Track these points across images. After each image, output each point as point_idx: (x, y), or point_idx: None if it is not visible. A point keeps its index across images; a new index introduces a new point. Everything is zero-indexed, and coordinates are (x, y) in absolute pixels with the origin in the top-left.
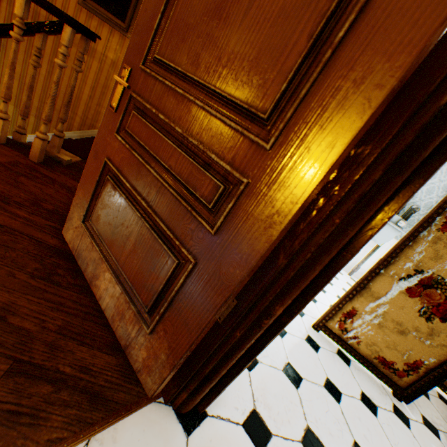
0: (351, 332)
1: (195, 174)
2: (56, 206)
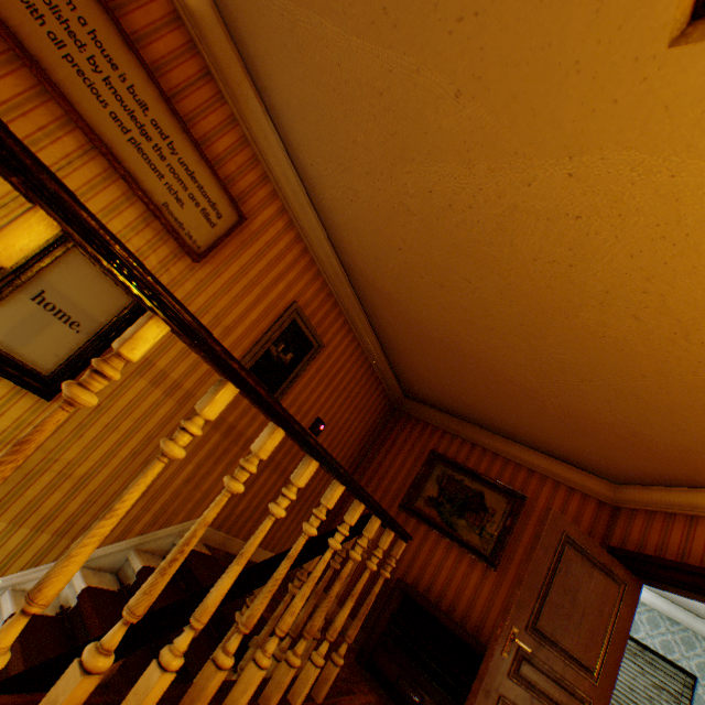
0: None
1: (569, 699)
2: None
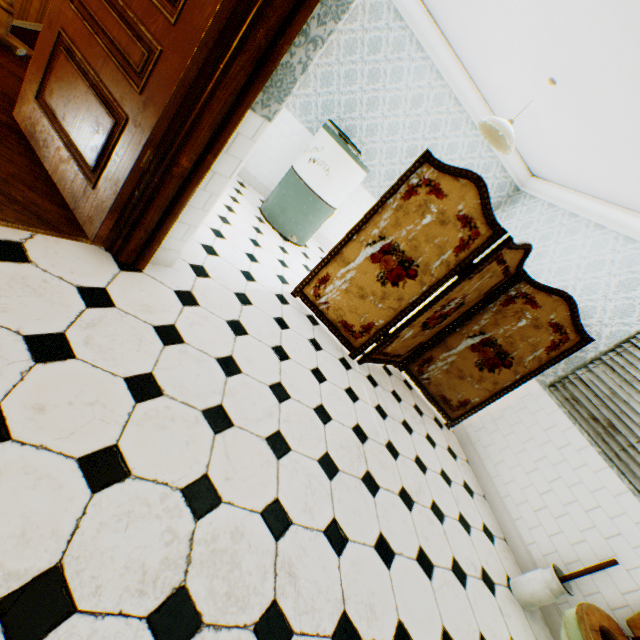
0: (324, 298)
1: (131, 45)
2: (5, 90)
